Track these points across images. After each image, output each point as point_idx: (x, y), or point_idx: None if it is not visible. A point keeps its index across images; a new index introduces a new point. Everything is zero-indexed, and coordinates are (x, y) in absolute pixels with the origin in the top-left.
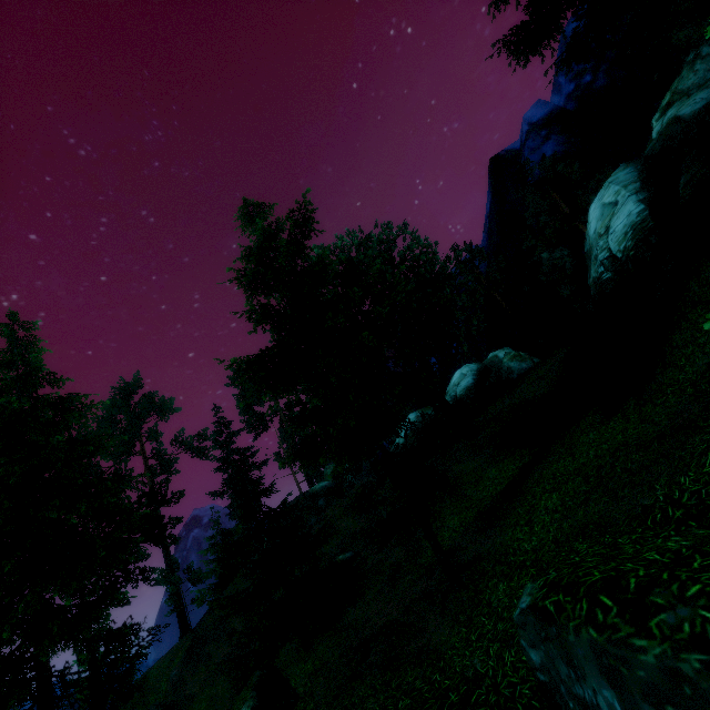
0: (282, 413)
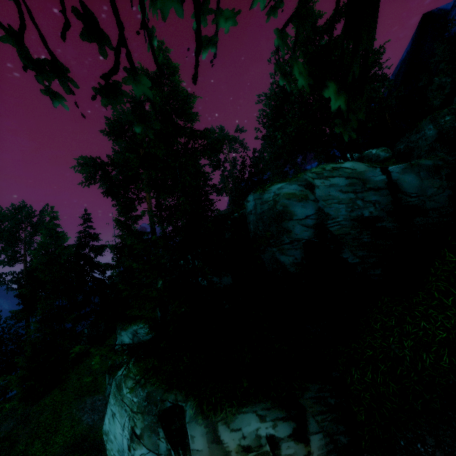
0: (230, 161)
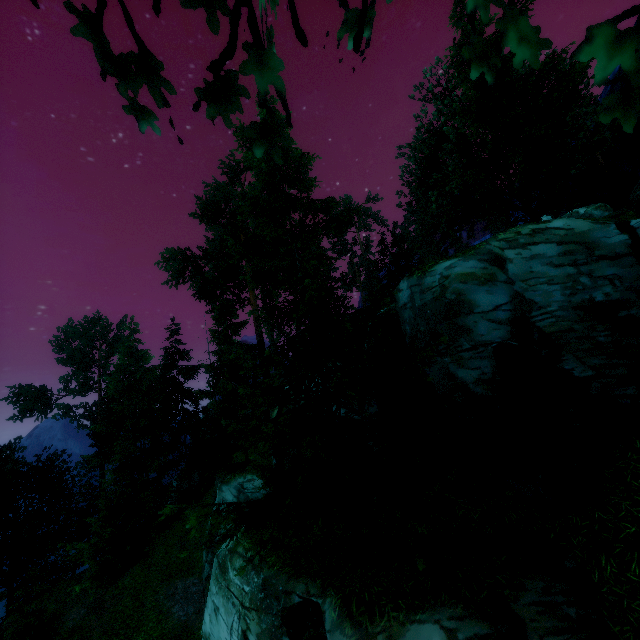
0: (361, 243)
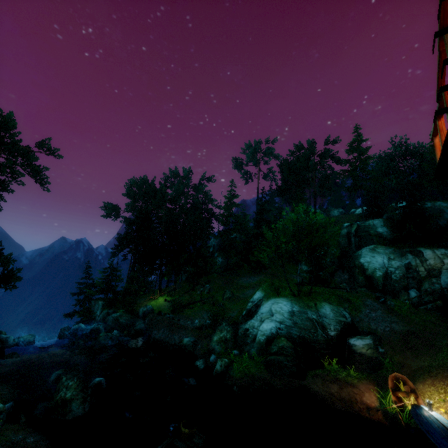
0: None
